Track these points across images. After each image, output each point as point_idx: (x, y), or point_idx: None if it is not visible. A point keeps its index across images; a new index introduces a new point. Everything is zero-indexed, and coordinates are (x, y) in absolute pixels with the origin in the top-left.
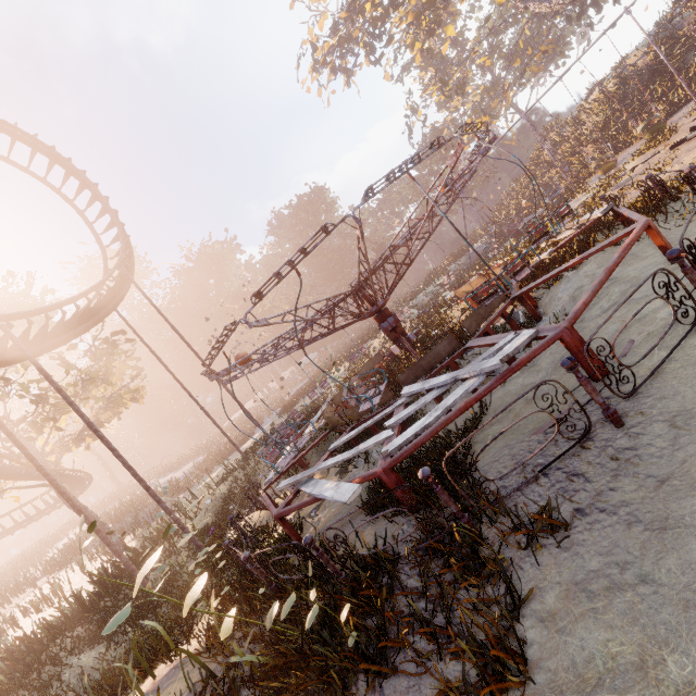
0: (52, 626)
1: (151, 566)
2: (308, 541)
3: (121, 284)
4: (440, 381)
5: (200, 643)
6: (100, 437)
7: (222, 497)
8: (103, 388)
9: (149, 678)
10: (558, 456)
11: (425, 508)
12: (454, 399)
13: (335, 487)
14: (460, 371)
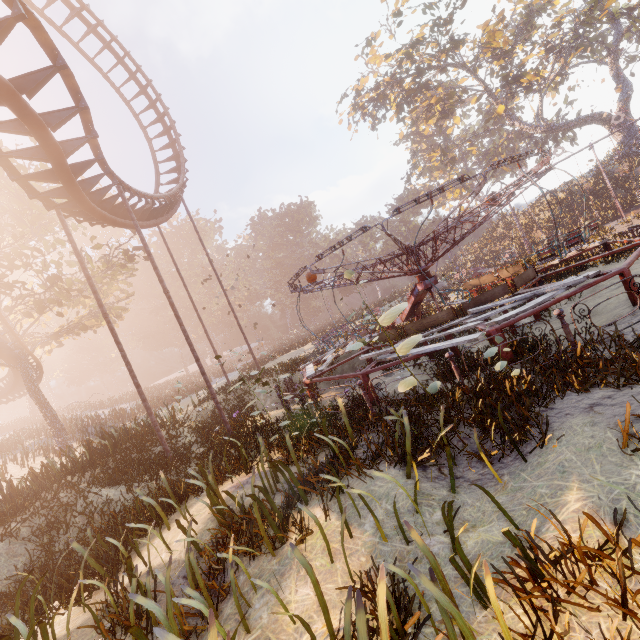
0: (43, 475)
1: (405, 306)
2: (452, 353)
3: (174, 204)
4: (518, 297)
5: (284, 457)
6: (172, 304)
7: (209, 411)
8: (92, 299)
9: (221, 485)
10: (636, 322)
11: (521, 359)
12: (543, 299)
13: (446, 342)
14: (538, 290)
